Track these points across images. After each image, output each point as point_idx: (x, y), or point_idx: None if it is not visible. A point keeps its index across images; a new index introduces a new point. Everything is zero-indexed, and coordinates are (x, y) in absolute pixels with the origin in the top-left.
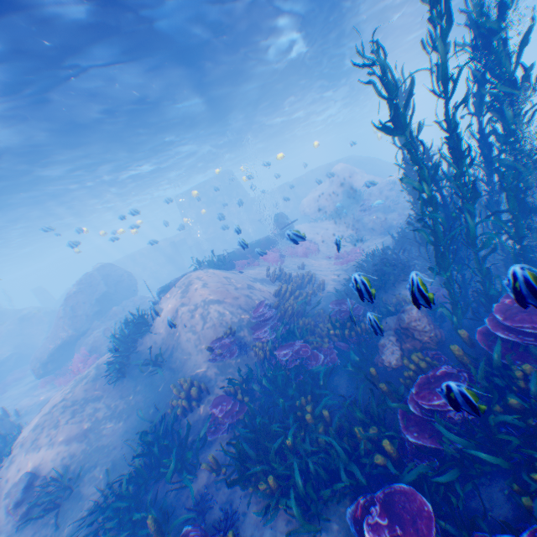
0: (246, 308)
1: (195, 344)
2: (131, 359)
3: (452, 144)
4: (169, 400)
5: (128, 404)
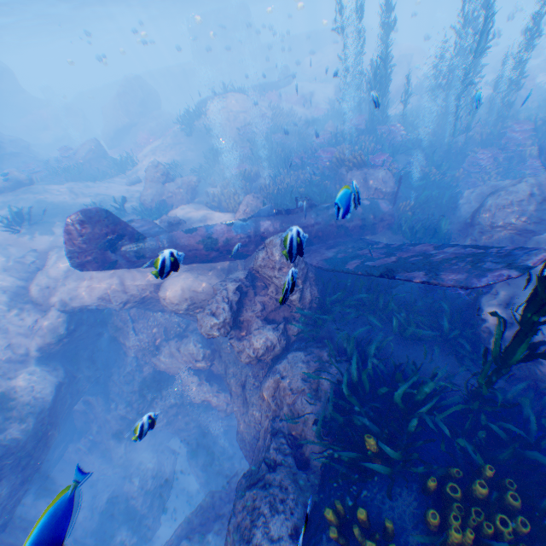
0: (257, 118)
1: (230, 129)
2: (193, 132)
3: (356, 47)
4: (220, 147)
5: (197, 149)
